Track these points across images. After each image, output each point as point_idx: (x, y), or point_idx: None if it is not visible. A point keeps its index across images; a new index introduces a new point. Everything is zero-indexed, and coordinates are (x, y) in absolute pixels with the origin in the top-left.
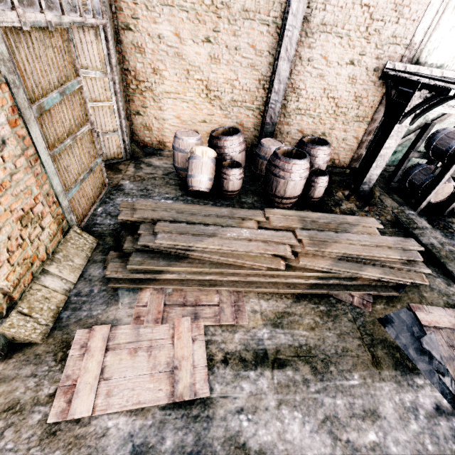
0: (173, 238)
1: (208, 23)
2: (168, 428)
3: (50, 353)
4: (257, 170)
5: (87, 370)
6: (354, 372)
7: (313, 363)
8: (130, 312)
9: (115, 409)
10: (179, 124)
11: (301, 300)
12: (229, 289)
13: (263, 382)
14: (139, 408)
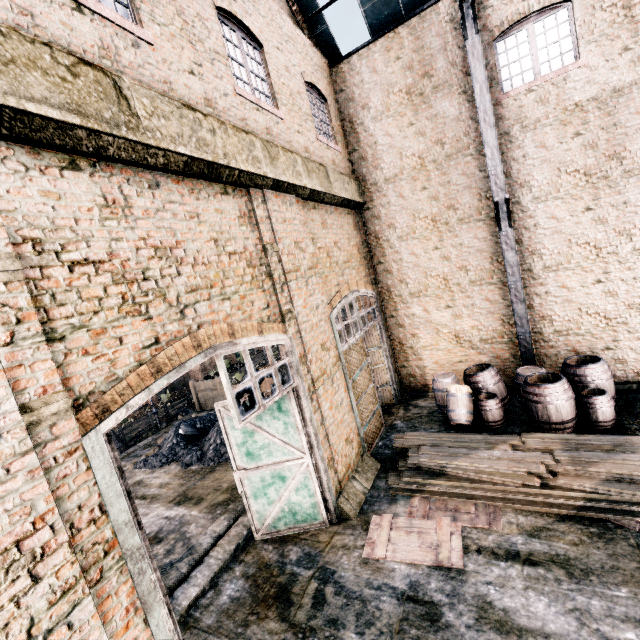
0: (433, 457)
1: (446, 297)
2: (433, 578)
3: (359, 525)
4: (521, 399)
5: (380, 536)
6: (622, 587)
7: (570, 570)
8: (405, 510)
9: (398, 559)
10: (438, 367)
11: (566, 520)
12: (485, 502)
13: (512, 571)
14: (413, 563)
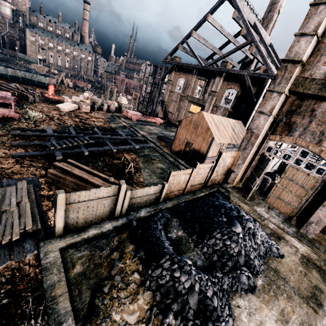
0: None
1: None
2: None
3: None
4: None
5: None
6: None
7: None
8: None
9: None
10: None
11: None
12: None
13: None
14: None
